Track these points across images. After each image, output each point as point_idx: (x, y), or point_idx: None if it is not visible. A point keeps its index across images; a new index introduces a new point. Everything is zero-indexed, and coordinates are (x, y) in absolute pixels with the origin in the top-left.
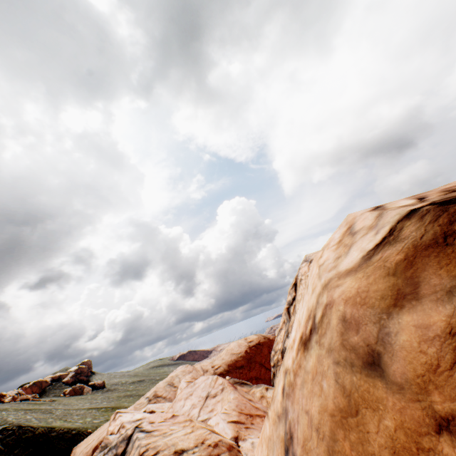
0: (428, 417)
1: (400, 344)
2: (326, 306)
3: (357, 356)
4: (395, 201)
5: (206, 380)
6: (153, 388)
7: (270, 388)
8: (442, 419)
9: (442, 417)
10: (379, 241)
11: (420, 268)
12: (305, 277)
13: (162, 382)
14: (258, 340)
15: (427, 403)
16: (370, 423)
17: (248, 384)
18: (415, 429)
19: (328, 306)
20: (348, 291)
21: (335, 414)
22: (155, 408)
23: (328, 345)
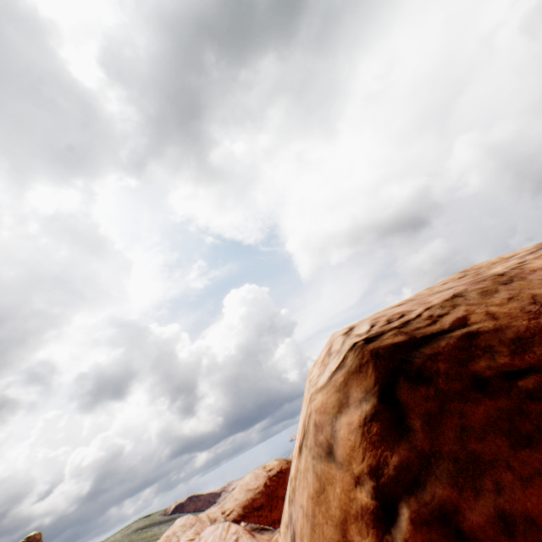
0: (352, 479)
1: (340, 436)
2: (309, 415)
3: (323, 449)
4: (364, 323)
5: (215, 530)
6: None
7: None
8: (357, 477)
9: (356, 476)
10: (338, 365)
11: (350, 386)
12: None
13: None
14: (280, 466)
15: (351, 470)
16: (330, 494)
17: (269, 529)
18: (348, 489)
19: (309, 415)
20: (317, 403)
21: (314, 496)
22: None
23: (309, 445)
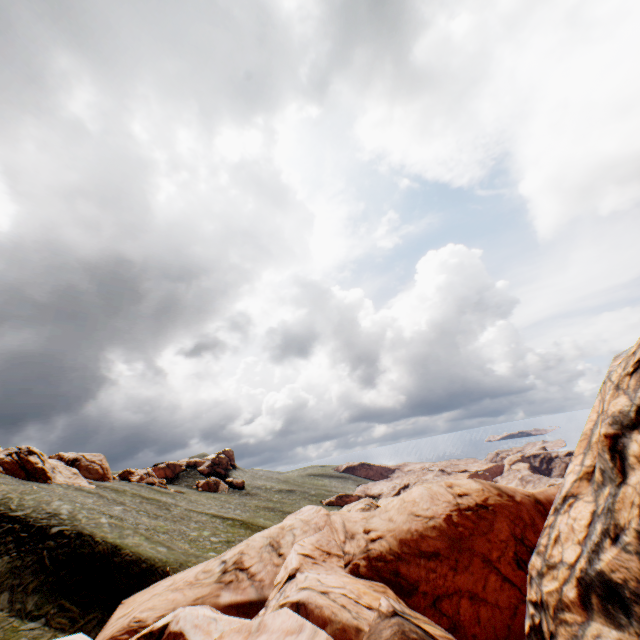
0: None
1: None
2: None
3: None
4: None
5: (291, 633)
6: (241, 544)
7: None
8: None
9: None
10: None
11: None
12: None
13: (261, 535)
14: (483, 496)
15: None
16: None
17: None
18: None
19: None
20: None
21: None
22: (190, 626)
23: None
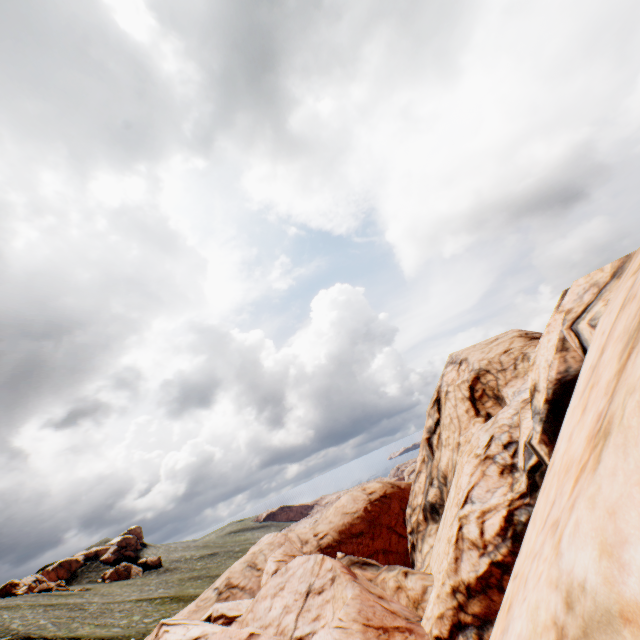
0: None
1: None
2: None
3: None
4: None
5: (305, 562)
6: (225, 573)
7: (411, 573)
8: None
9: None
10: None
11: None
12: (454, 388)
13: (239, 562)
14: (384, 490)
15: None
16: None
17: (373, 565)
18: None
19: None
20: None
21: None
22: (227, 610)
23: None
